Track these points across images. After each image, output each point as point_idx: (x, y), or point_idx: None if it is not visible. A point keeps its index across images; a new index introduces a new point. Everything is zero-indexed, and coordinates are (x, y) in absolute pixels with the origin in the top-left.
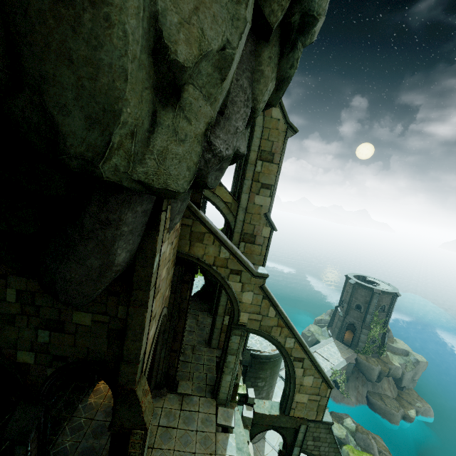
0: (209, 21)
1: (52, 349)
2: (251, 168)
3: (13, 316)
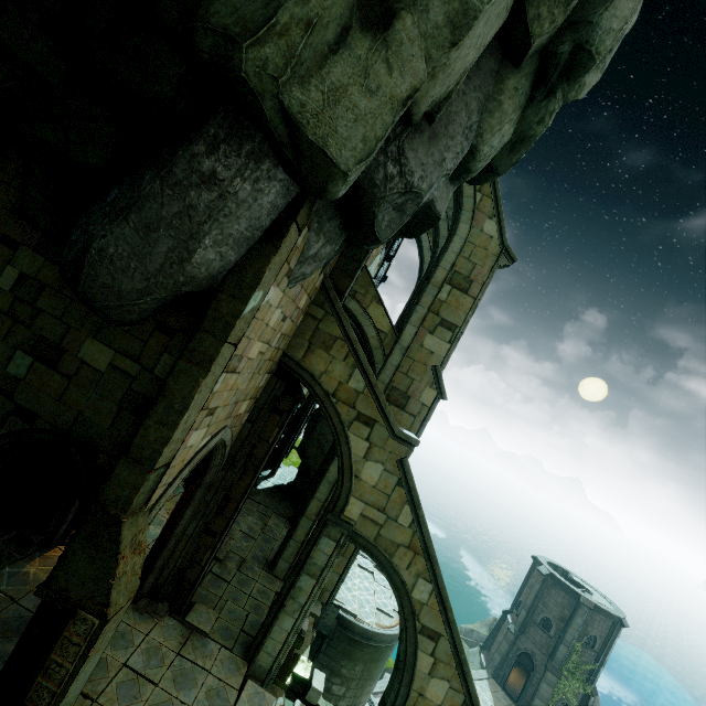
0: None
1: (21, 392)
2: (432, 291)
3: None
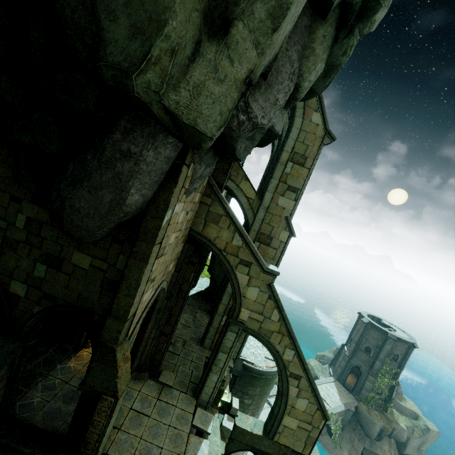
0: None
1: (45, 286)
2: (280, 168)
3: (17, 243)
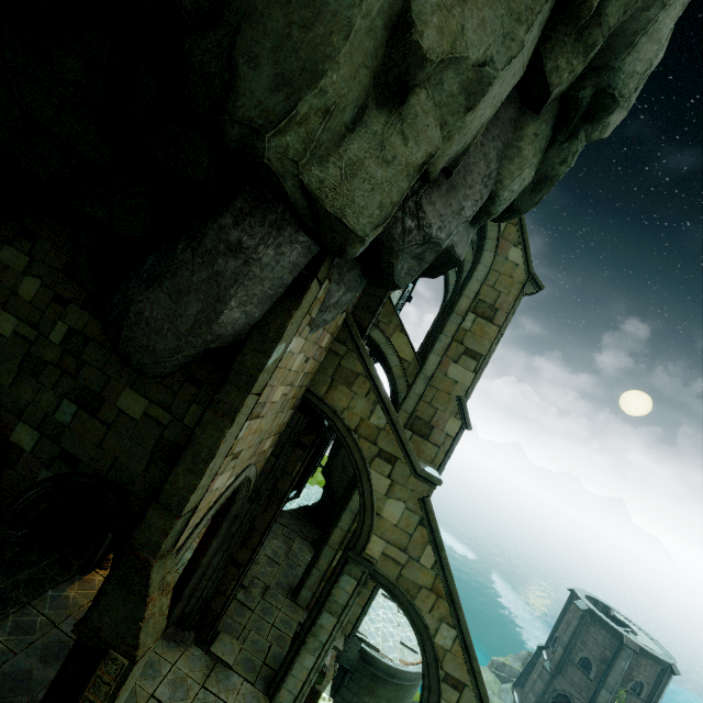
0: (475, 24)
1: (66, 438)
2: (455, 320)
3: (44, 365)
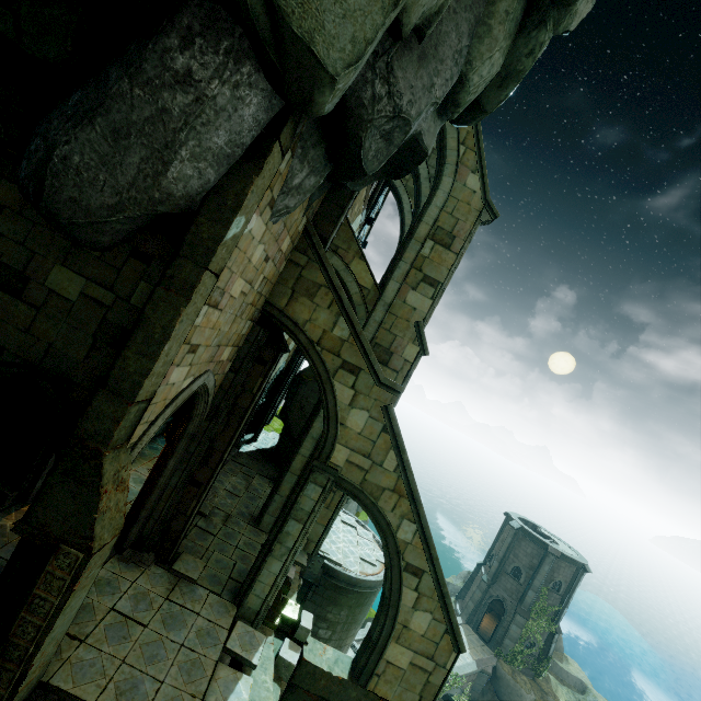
0: None
1: None
2: (415, 246)
3: None
